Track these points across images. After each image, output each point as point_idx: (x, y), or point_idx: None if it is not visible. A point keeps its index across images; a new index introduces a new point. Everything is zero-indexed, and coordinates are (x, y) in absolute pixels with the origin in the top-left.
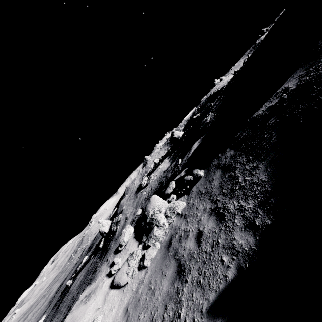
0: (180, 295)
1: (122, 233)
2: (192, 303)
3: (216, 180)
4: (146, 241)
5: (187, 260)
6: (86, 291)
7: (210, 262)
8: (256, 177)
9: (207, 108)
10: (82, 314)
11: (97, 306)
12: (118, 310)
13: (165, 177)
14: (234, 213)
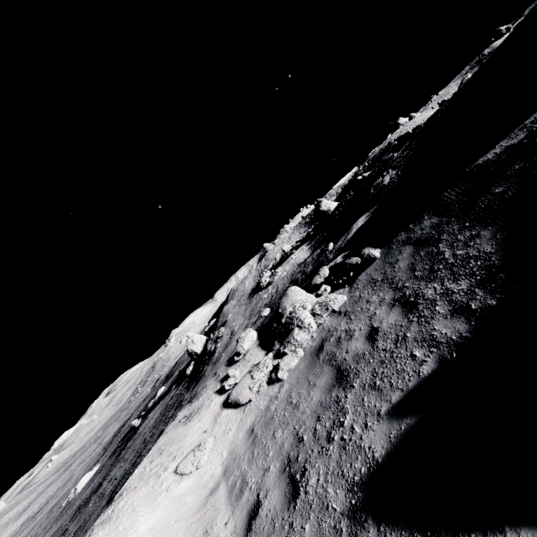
0: (342, 402)
1: (239, 338)
2: (364, 407)
3: (402, 261)
4: (280, 348)
5: (352, 363)
6: (185, 410)
7: (391, 360)
8: (476, 249)
9: (383, 164)
10: (183, 436)
11: (204, 428)
12: (238, 433)
13: (301, 273)
14: (434, 299)
